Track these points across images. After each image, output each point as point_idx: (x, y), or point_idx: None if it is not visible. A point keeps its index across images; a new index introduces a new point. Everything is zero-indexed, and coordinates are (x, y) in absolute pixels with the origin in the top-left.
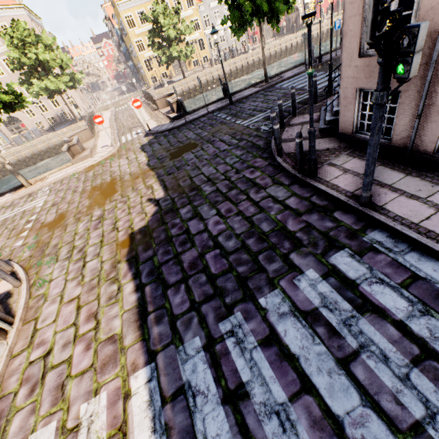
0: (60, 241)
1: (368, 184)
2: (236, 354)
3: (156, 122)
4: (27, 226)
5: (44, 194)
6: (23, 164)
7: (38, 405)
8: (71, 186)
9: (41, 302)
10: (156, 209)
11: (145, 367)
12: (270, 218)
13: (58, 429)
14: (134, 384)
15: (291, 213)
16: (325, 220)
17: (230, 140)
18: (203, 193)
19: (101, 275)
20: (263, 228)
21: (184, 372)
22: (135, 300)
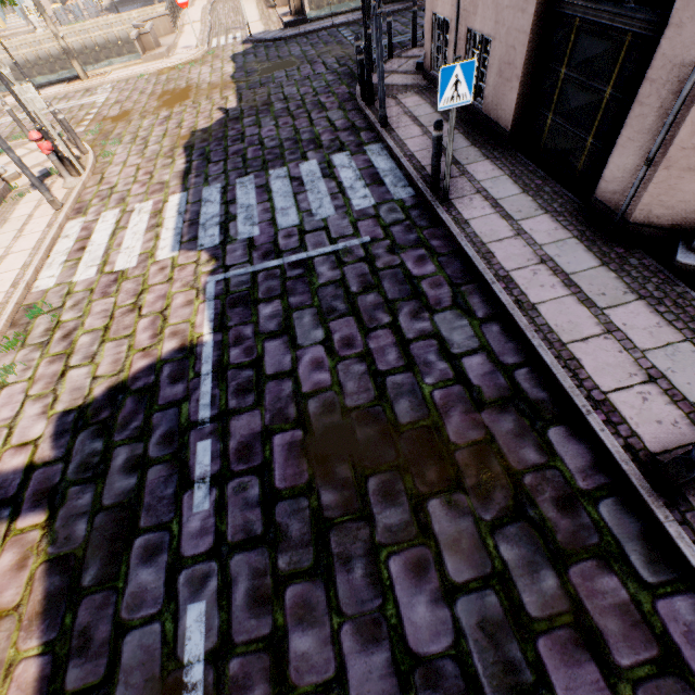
0: (124, 131)
1: (380, 101)
2: (239, 190)
3: (264, 26)
4: (87, 118)
5: (105, 91)
6: (69, 60)
7: (107, 204)
8: (139, 88)
9: (107, 166)
10: (223, 116)
11: (180, 193)
12: (314, 131)
13: (121, 211)
14: (172, 199)
15: (332, 130)
16: (351, 136)
17: (332, 64)
18: (273, 109)
19: (160, 154)
20: (304, 137)
21: (205, 195)
22: (184, 168)
